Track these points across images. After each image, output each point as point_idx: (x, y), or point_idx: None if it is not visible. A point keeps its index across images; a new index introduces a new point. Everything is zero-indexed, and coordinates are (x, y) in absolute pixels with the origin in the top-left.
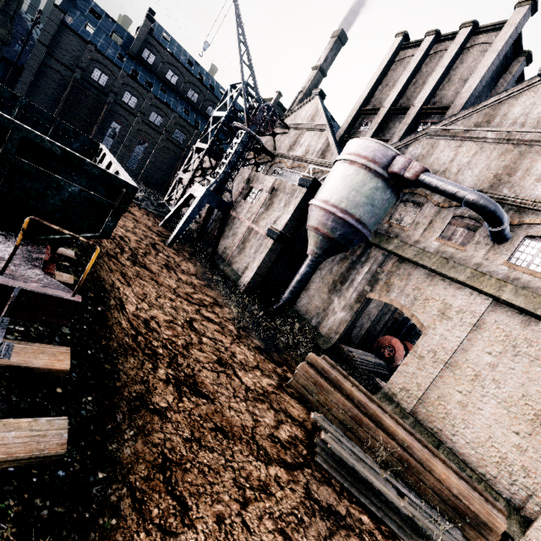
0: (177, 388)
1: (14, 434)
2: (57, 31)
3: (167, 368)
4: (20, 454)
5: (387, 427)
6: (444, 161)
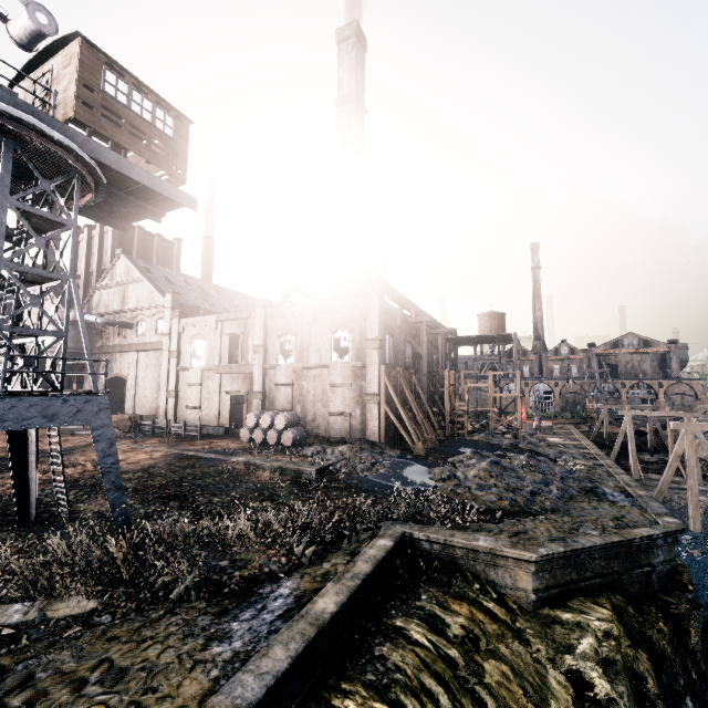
0: None
1: None
2: None
3: None
4: None
5: None
6: (107, 301)
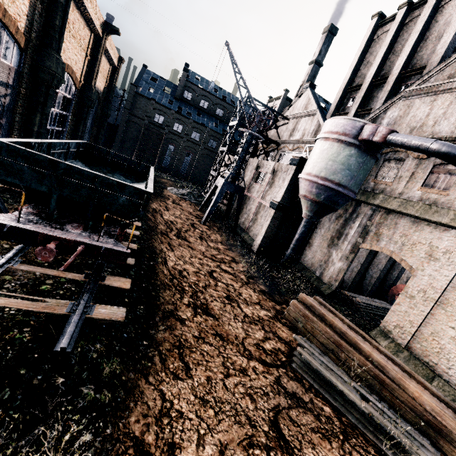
0: (194, 309)
1: (104, 310)
2: (133, 99)
3: (190, 298)
4: (106, 317)
5: (364, 351)
6: (420, 117)
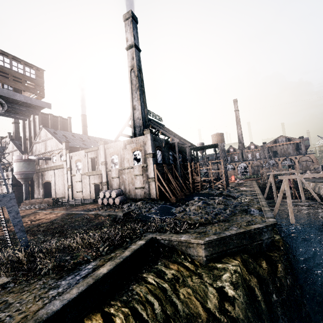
0: None
1: None
2: None
3: None
4: None
5: (38, 200)
6: (39, 149)
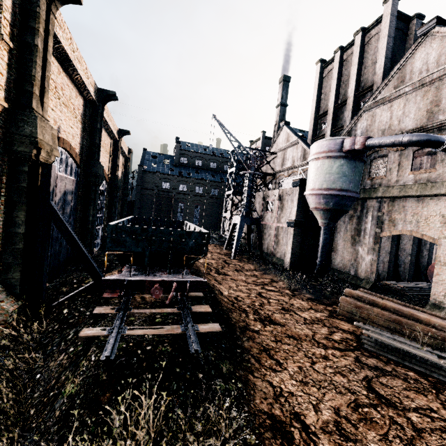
0: (262, 322)
1: (205, 326)
2: (142, 176)
3: (253, 315)
4: (209, 330)
5: (423, 320)
6: (385, 121)
